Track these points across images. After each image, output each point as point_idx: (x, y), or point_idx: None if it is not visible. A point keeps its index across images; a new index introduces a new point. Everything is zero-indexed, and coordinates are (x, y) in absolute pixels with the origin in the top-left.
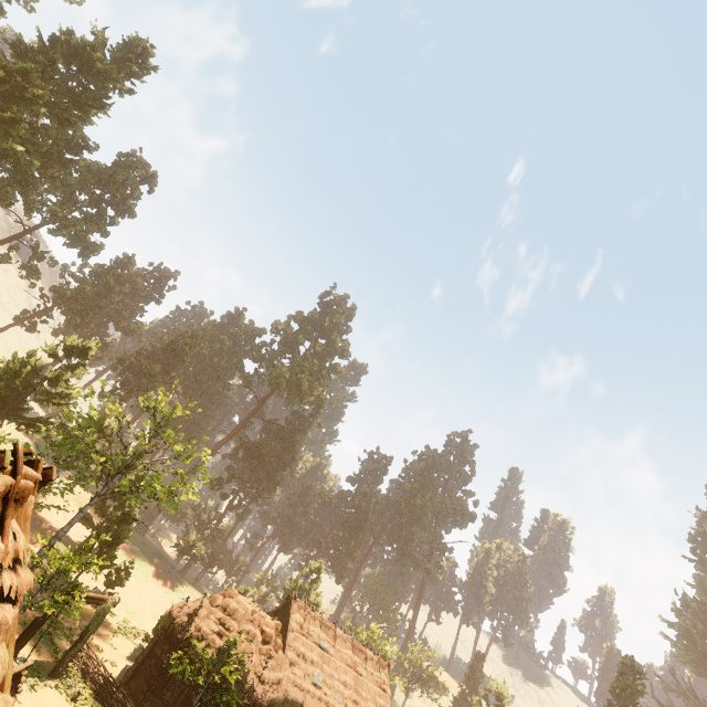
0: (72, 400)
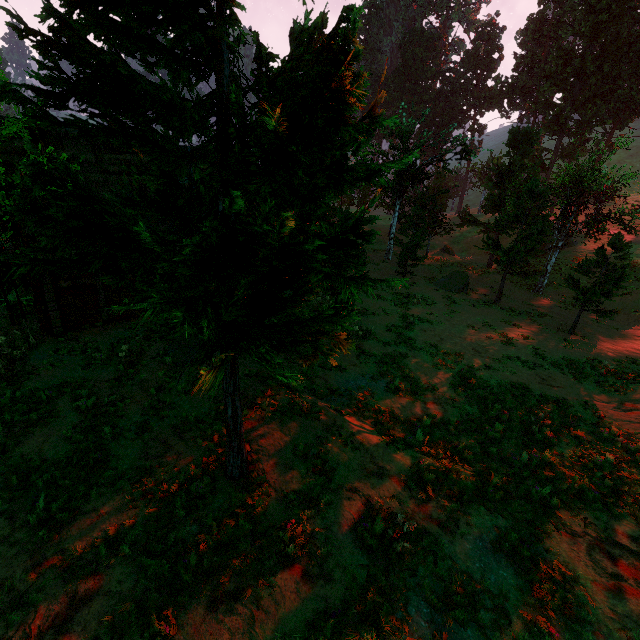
0: (515, 175)
